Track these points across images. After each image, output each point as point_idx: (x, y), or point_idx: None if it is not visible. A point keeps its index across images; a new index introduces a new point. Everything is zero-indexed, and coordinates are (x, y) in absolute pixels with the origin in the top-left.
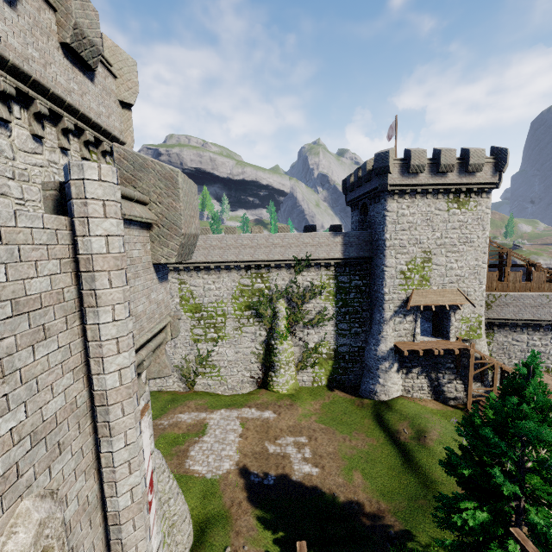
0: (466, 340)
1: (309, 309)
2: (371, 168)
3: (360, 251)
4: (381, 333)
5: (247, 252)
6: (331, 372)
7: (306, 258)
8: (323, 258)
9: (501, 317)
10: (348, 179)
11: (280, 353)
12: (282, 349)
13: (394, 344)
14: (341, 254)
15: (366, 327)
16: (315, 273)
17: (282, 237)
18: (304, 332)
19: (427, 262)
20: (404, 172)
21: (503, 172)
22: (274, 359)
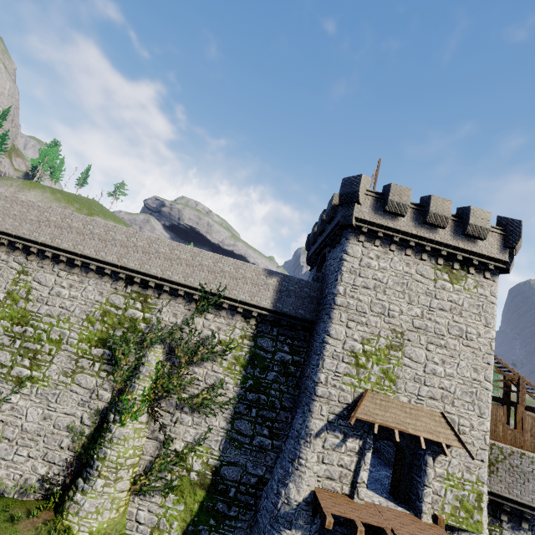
0: (452, 527)
1: (197, 376)
2: (337, 203)
3: (300, 308)
4: (296, 458)
5: (137, 257)
6: (195, 516)
7: (218, 292)
8: (243, 300)
9: (515, 497)
10: (312, 229)
11: (112, 442)
12: (118, 436)
13: (315, 492)
14: (272, 303)
15: (280, 440)
16: (225, 321)
17: (195, 253)
18: (175, 416)
19: (395, 349)
20: (379, 209)
21: (514, 253)
22: (98, 451)
